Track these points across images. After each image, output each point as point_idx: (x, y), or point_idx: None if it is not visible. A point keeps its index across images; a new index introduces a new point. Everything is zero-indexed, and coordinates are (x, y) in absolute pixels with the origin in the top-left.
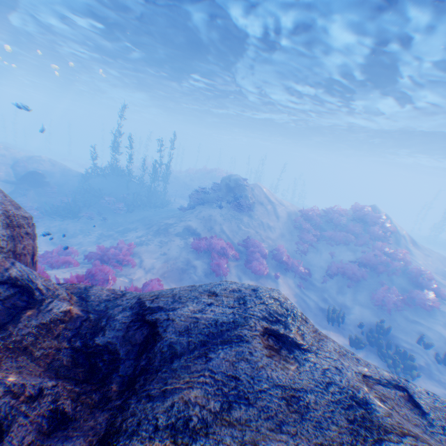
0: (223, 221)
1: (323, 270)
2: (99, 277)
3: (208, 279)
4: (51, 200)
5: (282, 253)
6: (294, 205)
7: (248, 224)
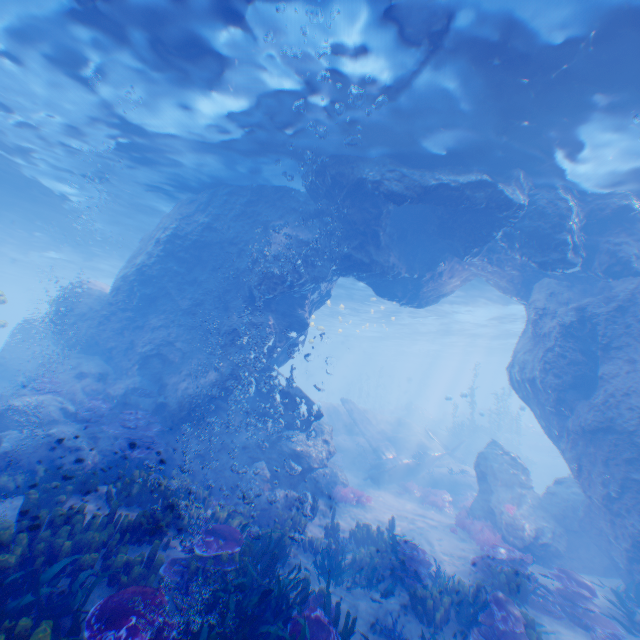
0: None
1: None
2: None
3: None
4: None
5: None
6: None
7: None
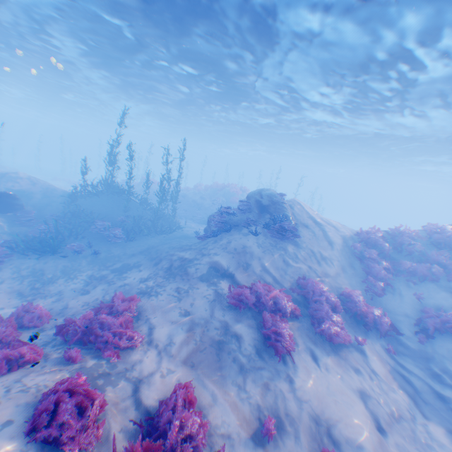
0: (262, 253)
1: (413, 323)
2: (64, 423)
3: (264, 363)
4: (25, 228)
5: (357, 300)
6: (346, 227)
7: (296, 256)
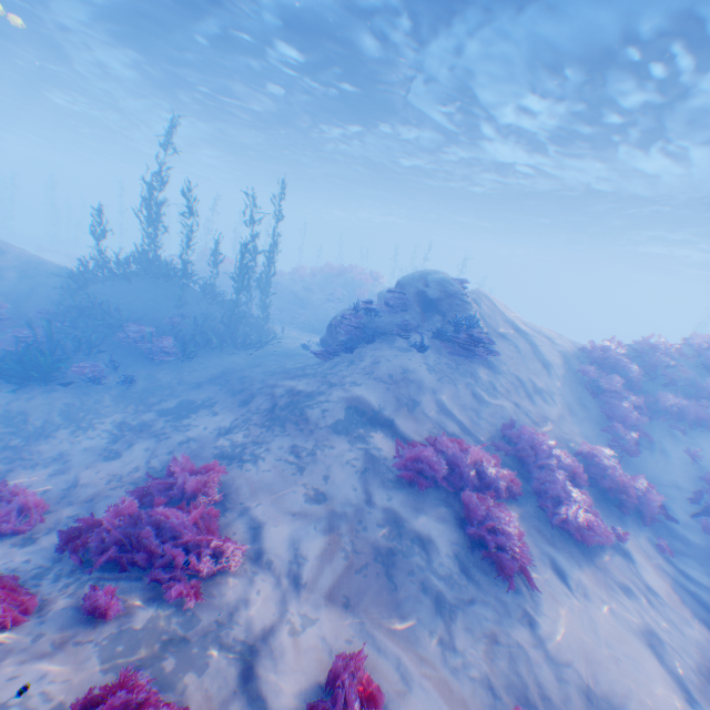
0: (436, 382)
1: (690, 499)
2: None
3: (478, 590)
4: None
5: (607, 464)
6: (566, 338)
7: (494, 388)
